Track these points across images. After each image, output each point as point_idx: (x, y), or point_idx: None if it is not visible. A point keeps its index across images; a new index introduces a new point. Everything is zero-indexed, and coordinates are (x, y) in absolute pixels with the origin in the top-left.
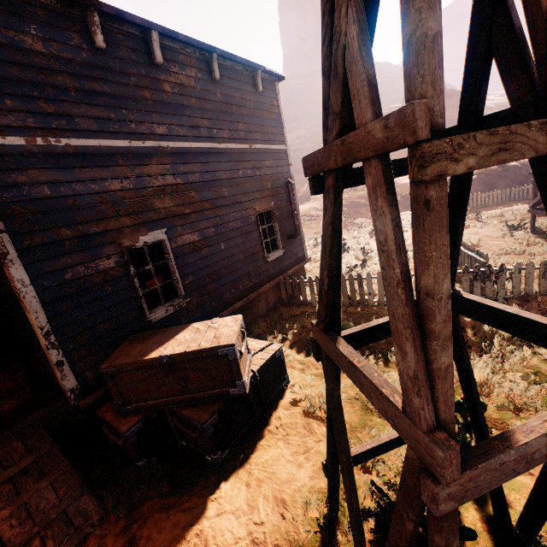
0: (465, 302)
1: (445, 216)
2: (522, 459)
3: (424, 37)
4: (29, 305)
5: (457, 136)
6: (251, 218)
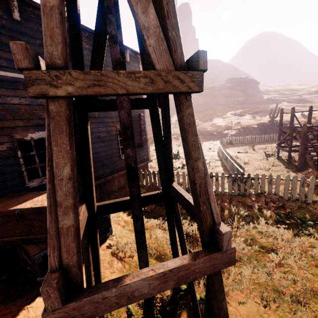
0: (174, 190)
1: (65, 124)
2: (124, 295)
3: (43, 6)
4: None
5: (55, 70)
6: (113, 132)
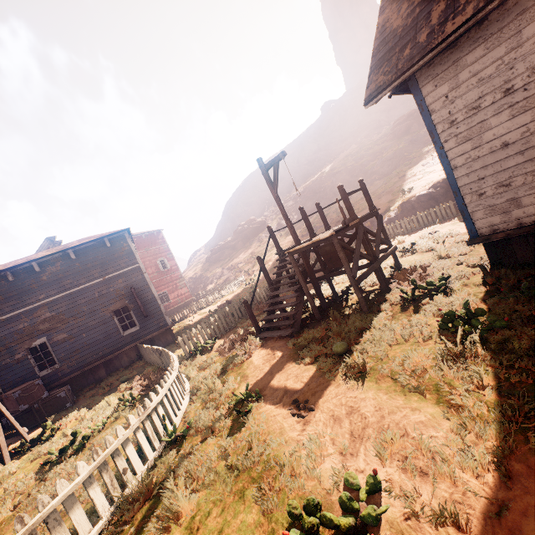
0: None
1: None
2: None
3: None
4: None
5: None
6: (108, 315)
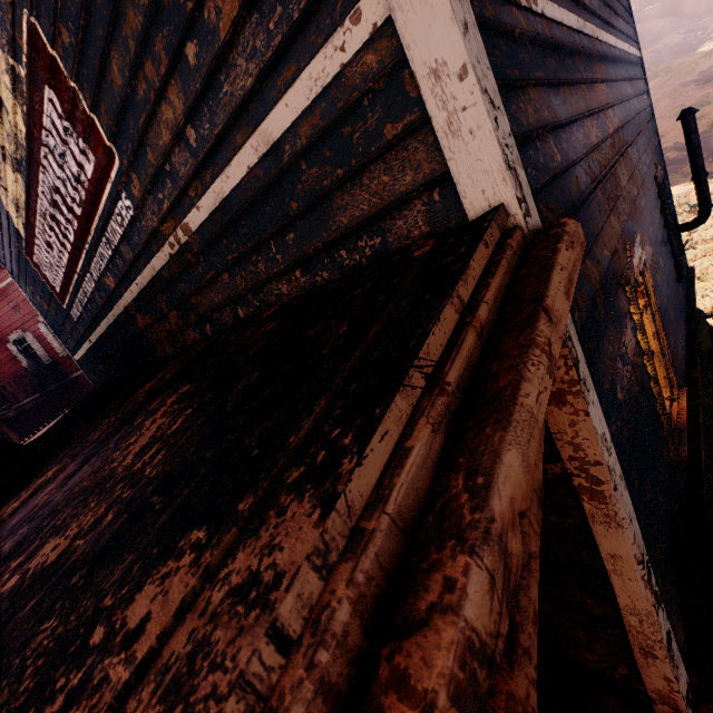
0: None
1: None
2: None
3: None
4: (621, 506)
5: None
6: (656, 198)
